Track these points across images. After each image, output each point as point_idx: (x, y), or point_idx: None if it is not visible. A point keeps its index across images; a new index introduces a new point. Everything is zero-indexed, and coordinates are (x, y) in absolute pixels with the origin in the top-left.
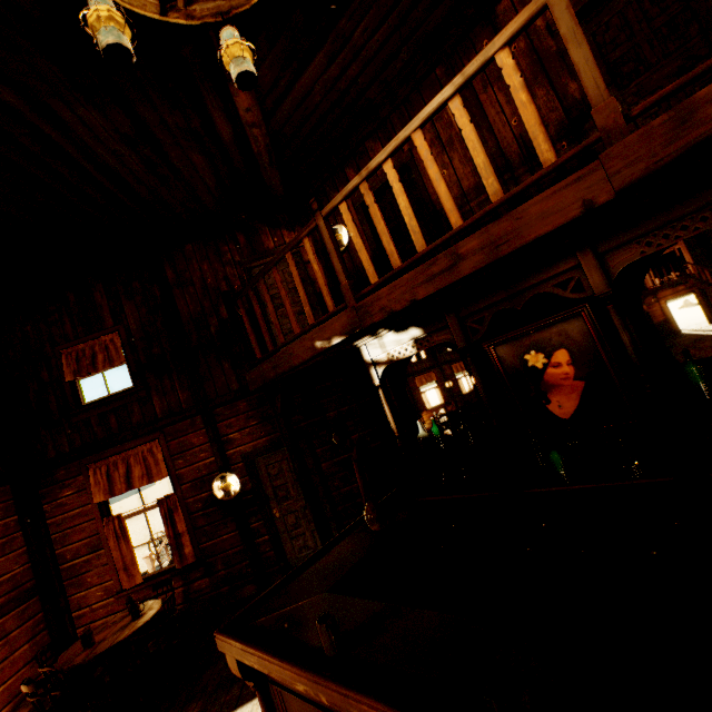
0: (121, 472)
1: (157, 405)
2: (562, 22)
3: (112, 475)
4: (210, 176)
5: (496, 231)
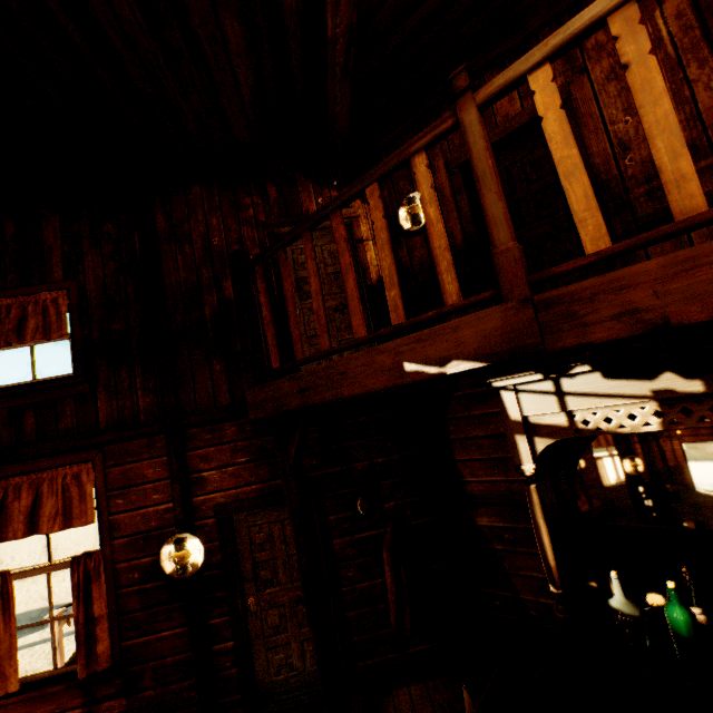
0: (23, 504)
1: (102, 408)
2: None
3: (9, 506)
4: (247, 73)
5: None
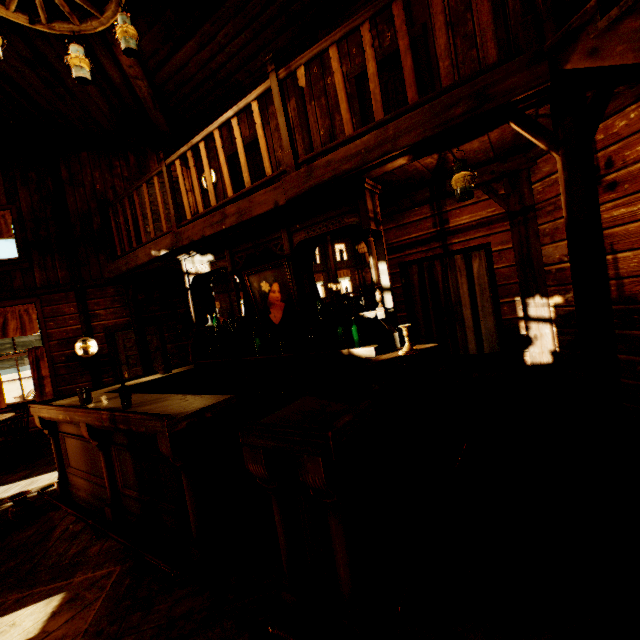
0: None
1: (38, 277)
2: (276, 100)
3: None
4: (104, 103)
5: (242, 206)
